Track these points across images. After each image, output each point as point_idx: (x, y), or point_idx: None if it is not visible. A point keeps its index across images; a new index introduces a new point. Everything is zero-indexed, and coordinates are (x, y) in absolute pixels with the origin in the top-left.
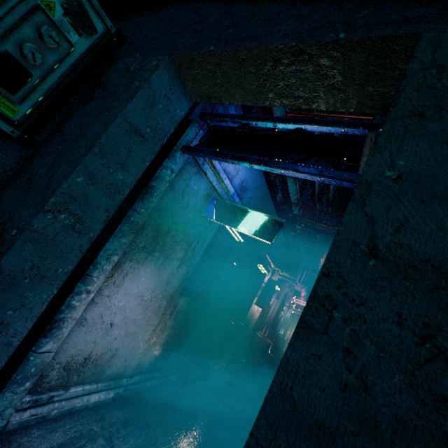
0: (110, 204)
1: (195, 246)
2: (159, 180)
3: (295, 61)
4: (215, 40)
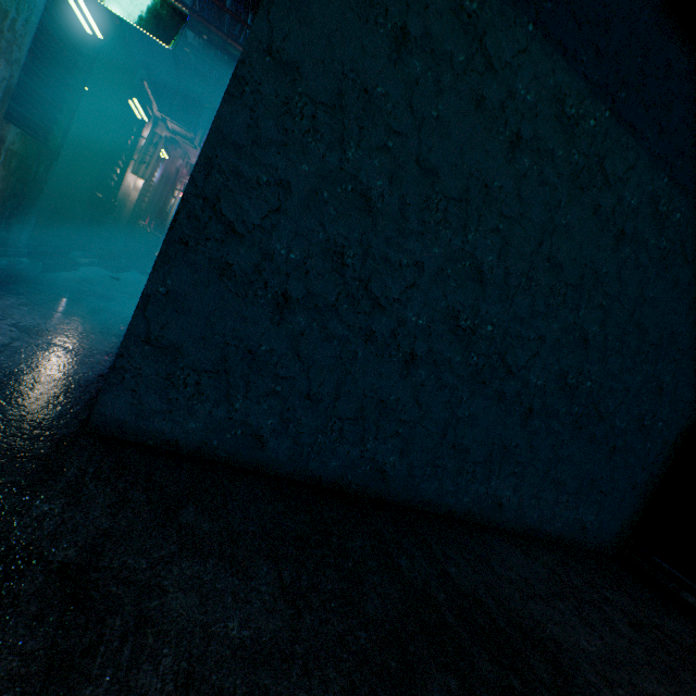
0: None
1: (15, 20)
2: None
3: None
4: None
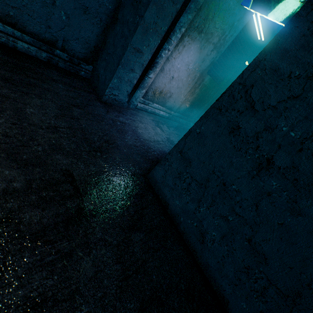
0: None
1: (227, 35)
2: None
3: None
4: None
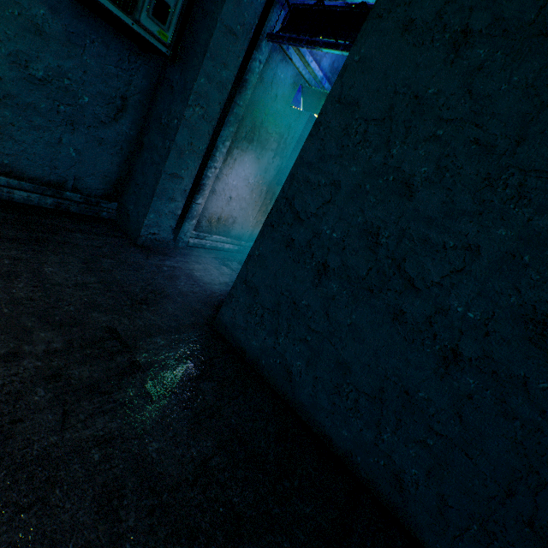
0: (221, 99)
1: (286, 138)
2: (250, 73)
3: None
4: None
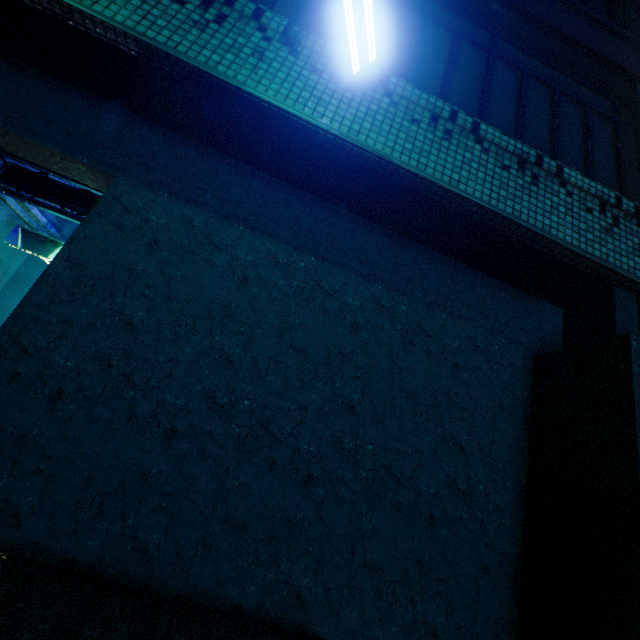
0: None
1: None
2: None
3: (65, 160)
4: (3, 117)
